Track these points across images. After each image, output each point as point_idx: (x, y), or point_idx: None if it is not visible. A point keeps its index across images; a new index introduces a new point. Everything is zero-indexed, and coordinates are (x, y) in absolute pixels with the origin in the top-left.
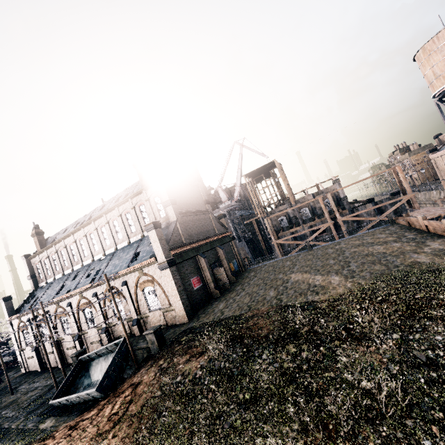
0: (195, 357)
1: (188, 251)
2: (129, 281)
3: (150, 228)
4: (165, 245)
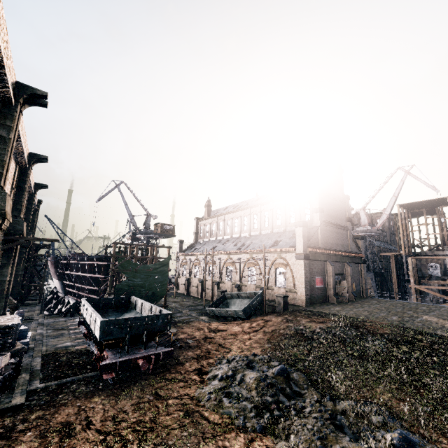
0: (315, 322)
1: (321, 254)
2: (268, 258)
3: (299, 225)
4: (306, 242)
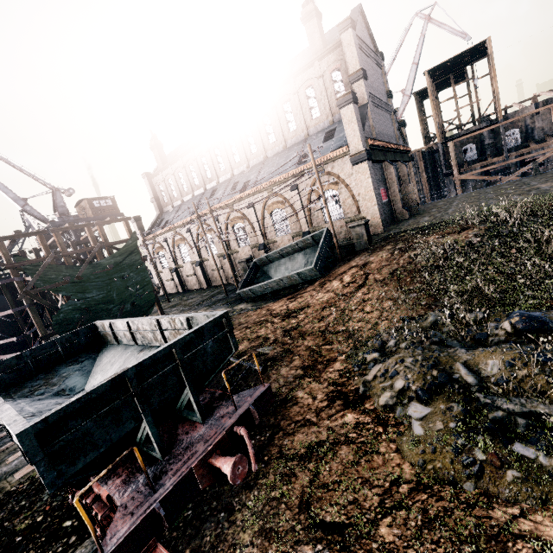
0: (452, 234)
1: (378, 151)
2: (301, 184)
3: (346, 101)
4: (362, 131)
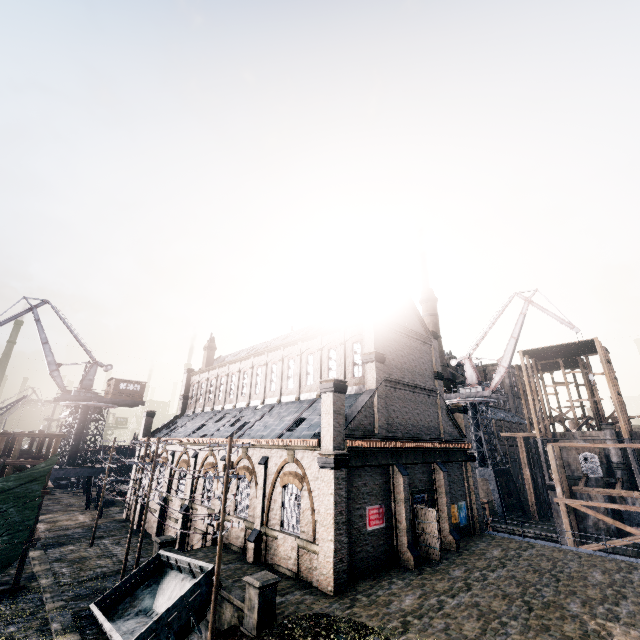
0: None
1: (379, 451)
2: (271, 460)
3: (328, 388)
4: (342, 426)
